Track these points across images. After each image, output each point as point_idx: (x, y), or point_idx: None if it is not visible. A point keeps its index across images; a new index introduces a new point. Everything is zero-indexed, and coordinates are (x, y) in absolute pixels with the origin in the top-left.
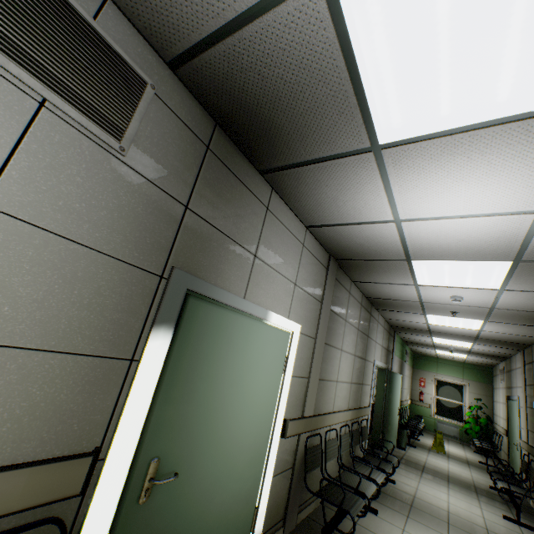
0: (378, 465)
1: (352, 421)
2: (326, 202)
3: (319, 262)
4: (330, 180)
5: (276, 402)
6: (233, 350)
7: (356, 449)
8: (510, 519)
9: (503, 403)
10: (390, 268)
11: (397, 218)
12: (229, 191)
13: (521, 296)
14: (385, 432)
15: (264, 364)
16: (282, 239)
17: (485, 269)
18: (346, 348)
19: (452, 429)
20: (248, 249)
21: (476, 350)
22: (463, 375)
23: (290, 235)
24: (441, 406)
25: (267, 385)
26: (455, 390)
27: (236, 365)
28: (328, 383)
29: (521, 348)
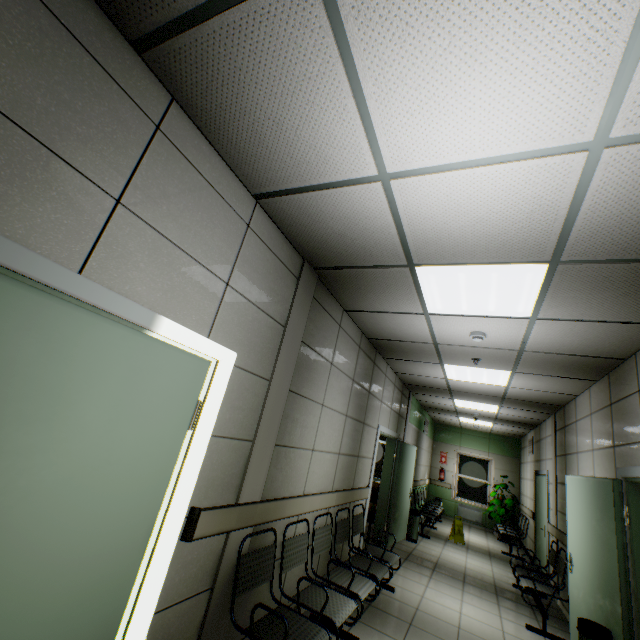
0: (367, 569)
1: (339, 508)
2: (268, 132)
3: (282, 264)
4: (259, 68)
5: (172, 479)
6: (33, 370)
7: (345, 546)
8: (534, 629)
9: (531, 480)
10: (388, 283)
11: (384, 171)
12: (34, 39)
13: (557, 329)
14: (392, 521)
15: (139, 408)
16: (197, 198)
17: (512, 281)
18: (332, 403)
19: (475, 513)
20: (95, 182)
21: (503, 416)
22: (489, 448)
23: (218, 199)
24: (464, 486)
25: (145, 448)
26: (480, 466)
27: (44, 402)
28: (295, 452)
29: (552, 411)
